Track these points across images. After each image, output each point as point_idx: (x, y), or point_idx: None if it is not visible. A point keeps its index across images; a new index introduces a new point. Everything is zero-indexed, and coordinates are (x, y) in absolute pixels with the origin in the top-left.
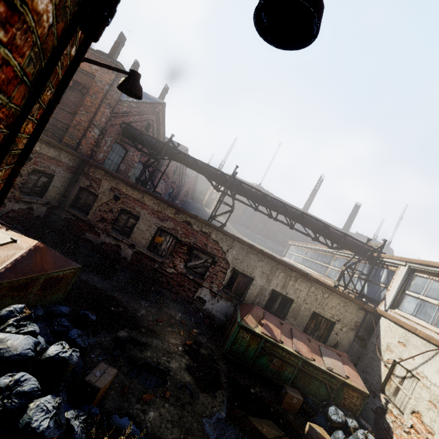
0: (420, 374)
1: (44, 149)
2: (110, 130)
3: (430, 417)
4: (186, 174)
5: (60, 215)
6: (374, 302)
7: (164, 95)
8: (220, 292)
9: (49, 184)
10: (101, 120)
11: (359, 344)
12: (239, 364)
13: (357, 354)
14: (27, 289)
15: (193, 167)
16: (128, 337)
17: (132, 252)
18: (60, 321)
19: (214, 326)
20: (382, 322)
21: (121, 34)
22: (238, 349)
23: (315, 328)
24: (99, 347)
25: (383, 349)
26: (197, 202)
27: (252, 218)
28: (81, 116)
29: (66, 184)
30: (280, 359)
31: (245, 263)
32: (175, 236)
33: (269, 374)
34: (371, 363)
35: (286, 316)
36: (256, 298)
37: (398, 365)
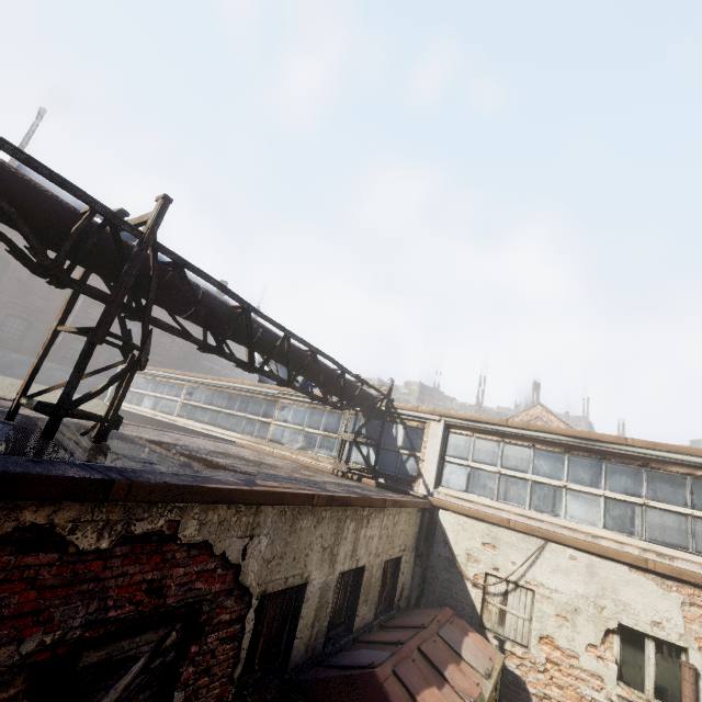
0: (531, 582)
1: None
2: None
3: (566, 636)
4: None
5: None
6: (402, 481)
7: None
8: None
9: None
10: None
11: (419, 566)
12: None
13: (418, 582)
14: None
15: None
16: None
17: None
18: None
19: None
20: (444, 518)
21: None
22: None
23: (383, 590)
24: None
25: (463, 561)
26: None
27: None
28: None
29: None
30: None
31: (289, 555)
32: None
33: None
34: (450, 590)
35: (357, 611)
36: (314, 627)
37: (491, 577)
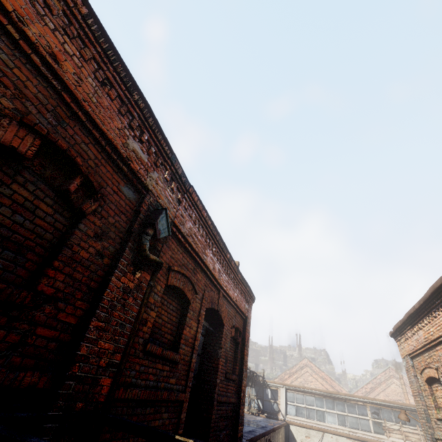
0: None
1: None
2: None
3: None
4: None
5: None
6: (273, 414)
7: None
8: None
9: None
10: None
11: None
12: None
13: None
14: None
15: None
16: None
17: None
18: None
19: None
20: (292, 428)
21: None
22: None
23: None
24: None
25: None
26: None
27: None
28: (244, 380)
29: None
30: None
31: None
32: None
33: None
34: None
35: None
36: None
37: None
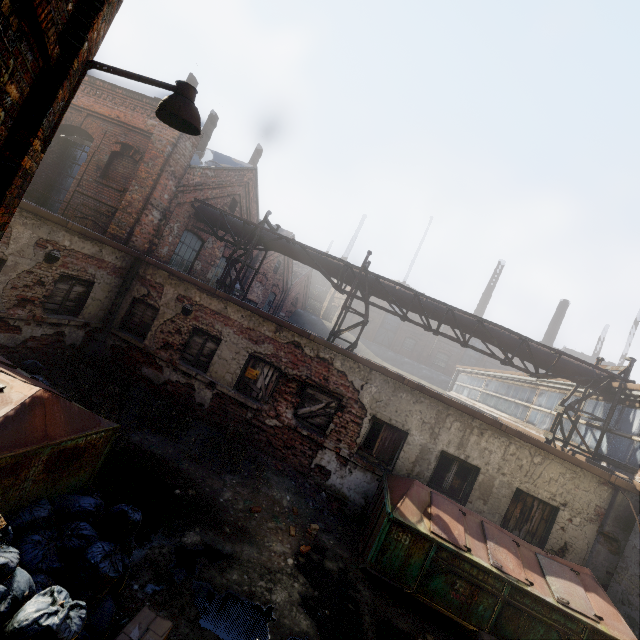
0: None
1: (76, 244)
2: (177, 212)
3: None
4: (293, 273)
5: (105, 341)
6: (625, 468)
7: (256, 160)
8: (353, 457)
9: (87, 296)
10: (162, 197)
11: (607, 548)
12: (393, 588)
13: (606, 566)
14: (16, 474)
15: (302, 259)
16: (201, 545)
17: (212, 395)
18: (77, 527)
19: (346, 514)
20: None
21: (191, 77)
22: (390, 562)
23: (522, 519)
24: (148, 568)
25: None
26: (312, 312)
27: (396, 333)
28: (133, 193)
29: (112, 295)
30: (467, 581)
31: (392, 406)
32: (276, 366)
33: (449, 610)
34: (637, 587)
35: (468, 497)
36: (415, 466)
37: None
